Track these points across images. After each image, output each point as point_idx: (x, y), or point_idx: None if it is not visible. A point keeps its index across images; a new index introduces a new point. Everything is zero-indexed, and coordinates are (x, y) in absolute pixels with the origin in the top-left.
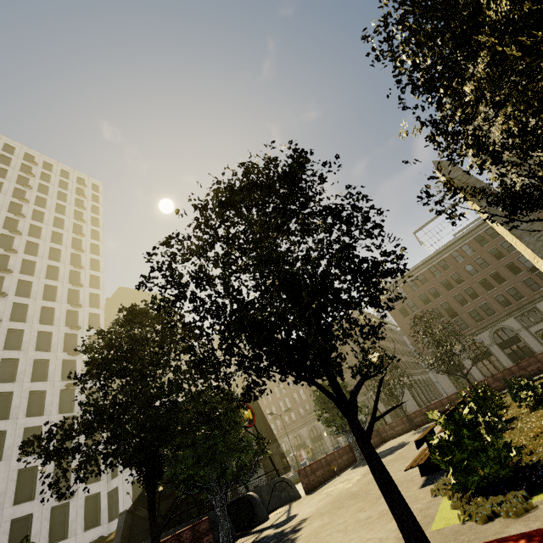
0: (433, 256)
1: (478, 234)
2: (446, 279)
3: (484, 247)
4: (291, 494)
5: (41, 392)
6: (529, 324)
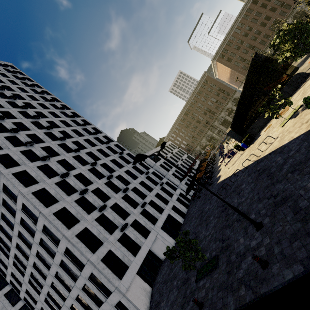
0: (235, 23)
1: None
2: (244, 32)
3: (257, 5)
4: None
5: (113, 160)
6: None
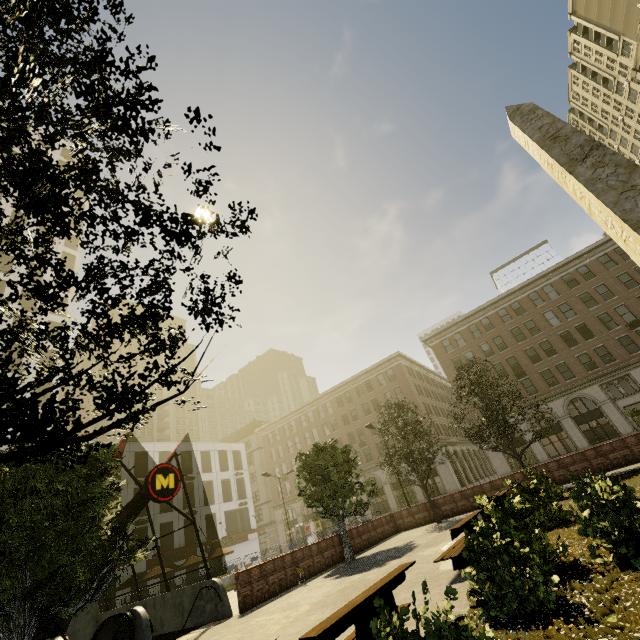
0: (506, 296)
1: (568, 273)
2: (518, 327)
3: (573, 290)
4: (219, 609)
5: None
6: (617, 397)
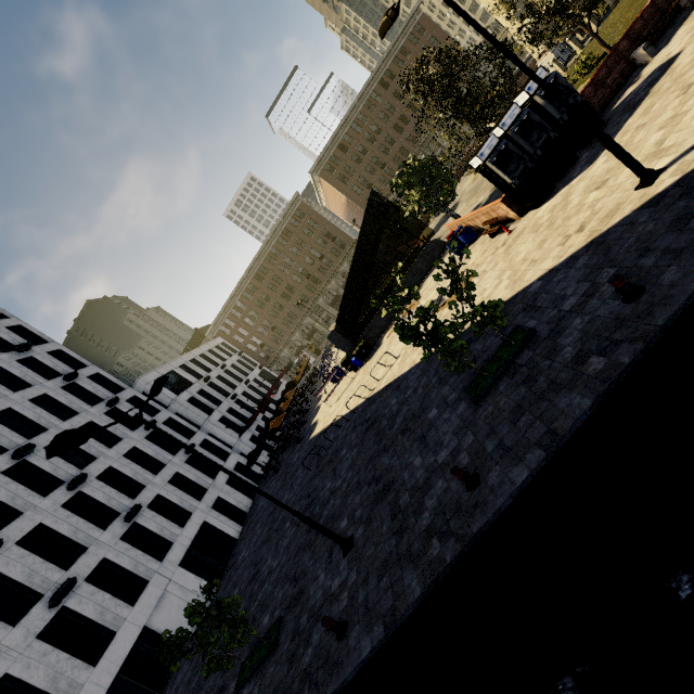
0: (352, 111)
1: (381, 78)
2: (368, 133)
3: (388, 91)
4: None
5: (41, 399)
6: None
